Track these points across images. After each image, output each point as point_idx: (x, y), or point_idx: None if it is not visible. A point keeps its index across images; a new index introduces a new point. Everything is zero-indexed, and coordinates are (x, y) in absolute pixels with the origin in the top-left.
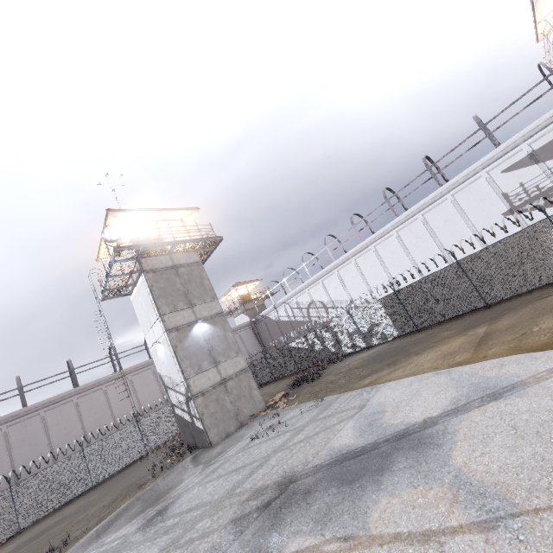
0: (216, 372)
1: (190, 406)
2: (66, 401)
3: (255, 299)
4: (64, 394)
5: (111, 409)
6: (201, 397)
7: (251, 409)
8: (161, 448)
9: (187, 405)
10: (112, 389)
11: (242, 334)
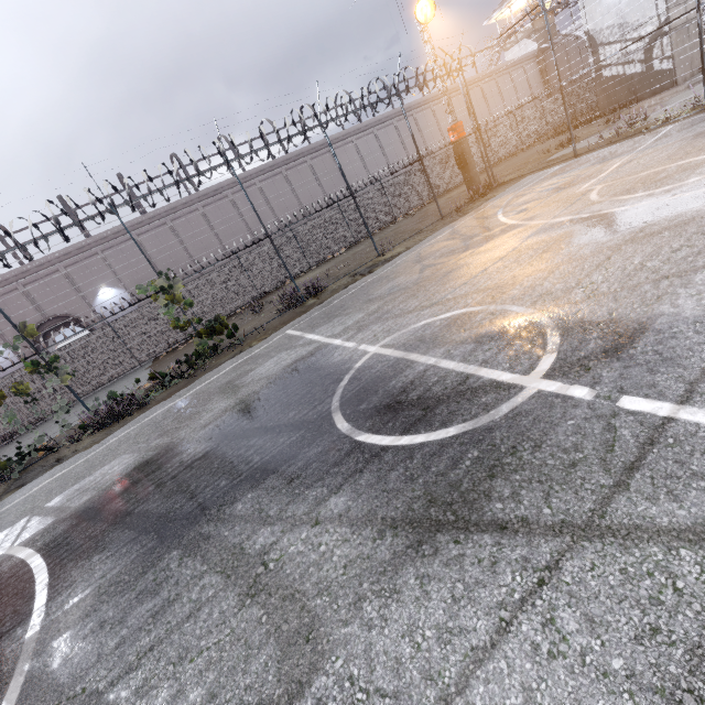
0: (684, 11)
1: (656, 48)
2: (389, 123)
3: (553, 9)
4: (387, 114)
5: (423, 139)
6: (674, 34)
7: (699, 62)
8: (517, 154)
9: (646, 50)
10: (420, 118)
11: (527, 70)
